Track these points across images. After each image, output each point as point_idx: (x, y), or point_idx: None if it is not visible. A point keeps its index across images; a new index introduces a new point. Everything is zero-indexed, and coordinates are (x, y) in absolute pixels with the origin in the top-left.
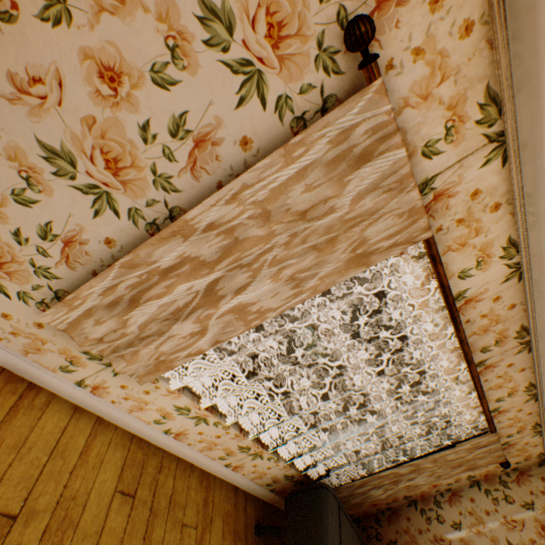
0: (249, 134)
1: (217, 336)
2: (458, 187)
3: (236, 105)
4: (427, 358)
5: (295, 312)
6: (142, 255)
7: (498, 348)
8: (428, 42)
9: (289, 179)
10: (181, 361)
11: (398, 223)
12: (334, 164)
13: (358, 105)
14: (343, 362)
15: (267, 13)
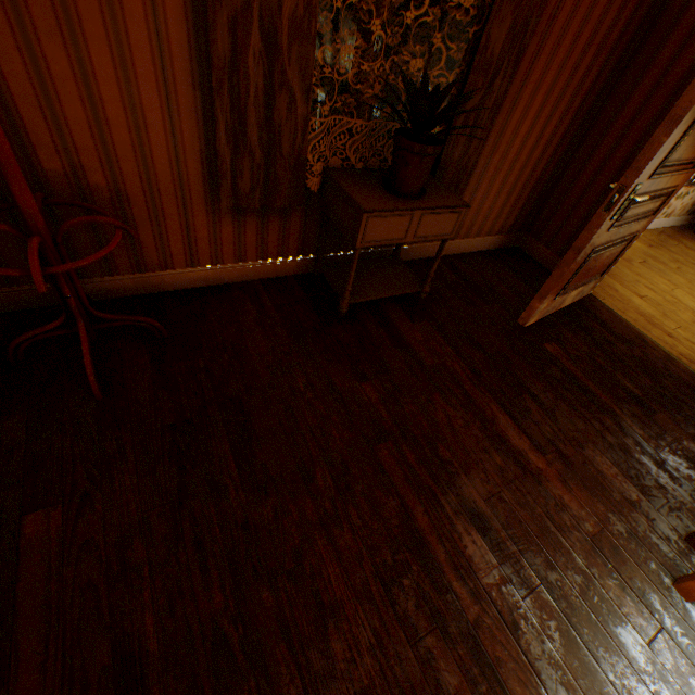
0: None
1: None
2: None
3: None
4: None
5: None
6: None
7: None
8: None
9: None
10: None
11: None
12: None
13: None
14: None
15: None
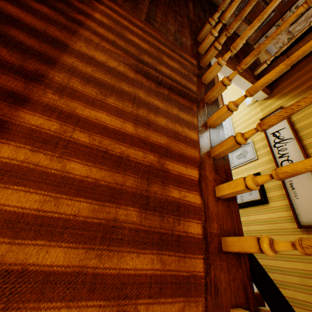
0: None
1: None
2: None
3: None
4: None
5: None
6: None
7: None
8: None
9: None
10: None
11: None
12: None
13: None
14: None
15: None
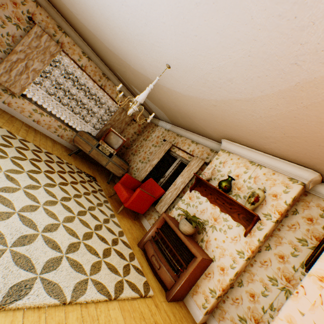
0: (22, 35)
1: (33, 78)
2: (65, 42)
3: (17, 30)
4: (91, 87)
5: (51, 77)
6: (10, 59)
7: (102, 80)
8: (43, 20)
9: (31, 41)
10: (27, 87)
11: (55, 48)
12: (37, 38)
13: (36, 28)
14: (71, 91)
15: (16, 17)
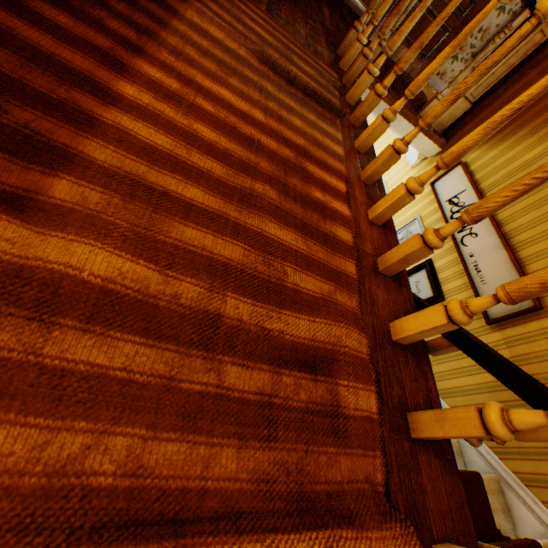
0: None
1: None
2: None
3: None
4: None
5: None
6: None
7: None
8: None
9: None
10: None
11: None
12: None
13: None
14: None
15: None
